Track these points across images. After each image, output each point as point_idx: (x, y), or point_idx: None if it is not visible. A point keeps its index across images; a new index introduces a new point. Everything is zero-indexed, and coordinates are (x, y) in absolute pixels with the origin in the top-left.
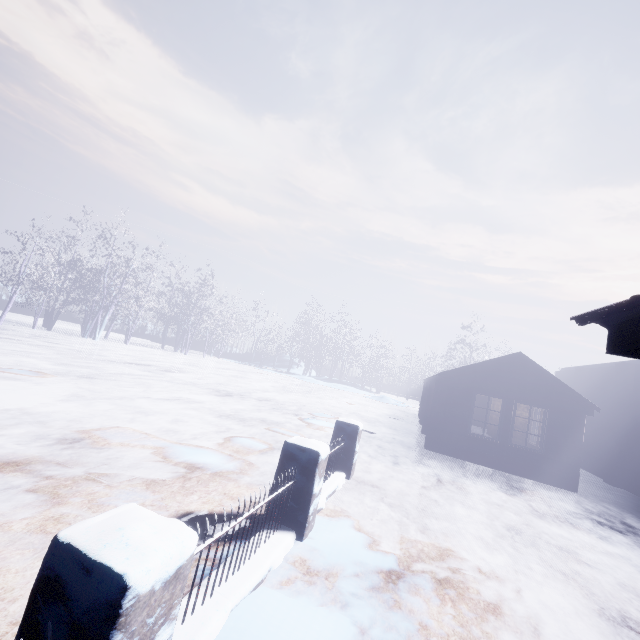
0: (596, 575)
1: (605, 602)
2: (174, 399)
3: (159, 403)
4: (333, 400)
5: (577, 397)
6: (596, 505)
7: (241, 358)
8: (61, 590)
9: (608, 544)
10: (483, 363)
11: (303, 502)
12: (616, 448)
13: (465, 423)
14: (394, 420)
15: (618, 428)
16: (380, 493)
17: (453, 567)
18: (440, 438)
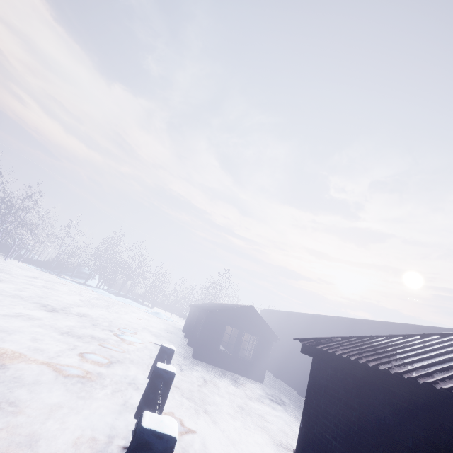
0: (271, 426)
1: (275, 438)
2: (16, 315)
3: (8, 320)
4: (127, 315)
5: (272, 332)
6: (270, 390)
7: (39, 264)
8: (149, 446)
9: (275, 411)
10: (234, 309)
11: (162, 401)
12: (281, 357)
13: (218, 342)
14: (170, 334)
15: (283, 347)
16: (180, 391)
17: (222, 429)
18: (203, 351)
